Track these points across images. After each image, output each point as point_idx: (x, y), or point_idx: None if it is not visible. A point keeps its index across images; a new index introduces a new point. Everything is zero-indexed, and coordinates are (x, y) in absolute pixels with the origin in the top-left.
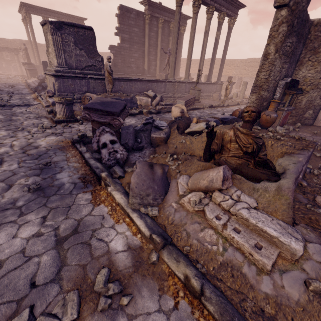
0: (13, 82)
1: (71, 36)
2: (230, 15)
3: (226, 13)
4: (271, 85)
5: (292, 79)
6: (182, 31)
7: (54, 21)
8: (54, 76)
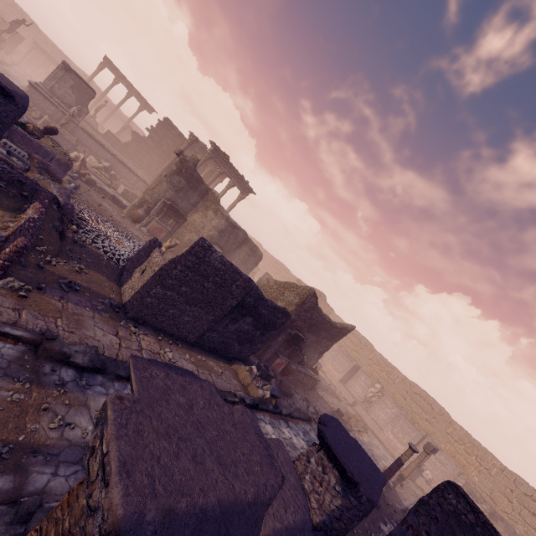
0: (18, 78)
1: (73, 81)
2: (240, 190)
3: (236, 185)
4: (156, 196)
5: (173, 205)
6: (218, 181)
7: (67, 65)
8: (30, 84)
